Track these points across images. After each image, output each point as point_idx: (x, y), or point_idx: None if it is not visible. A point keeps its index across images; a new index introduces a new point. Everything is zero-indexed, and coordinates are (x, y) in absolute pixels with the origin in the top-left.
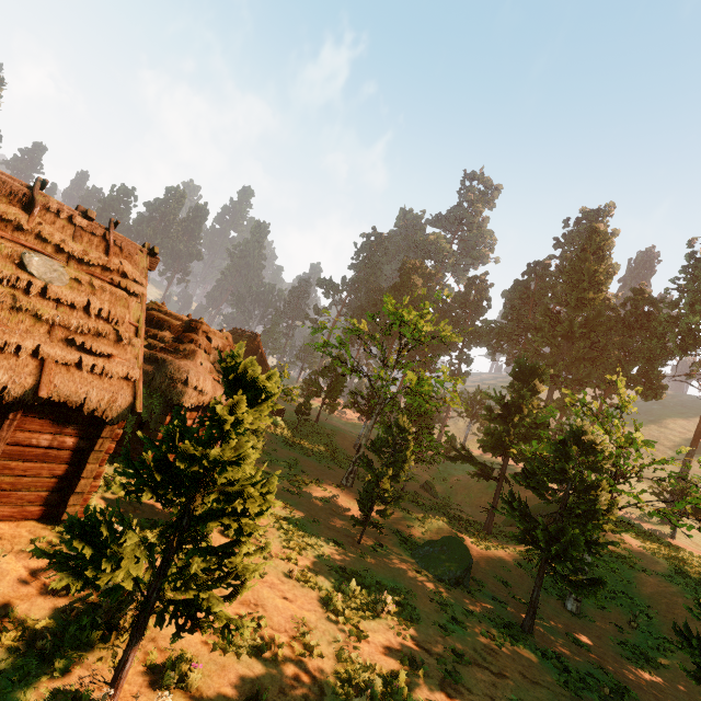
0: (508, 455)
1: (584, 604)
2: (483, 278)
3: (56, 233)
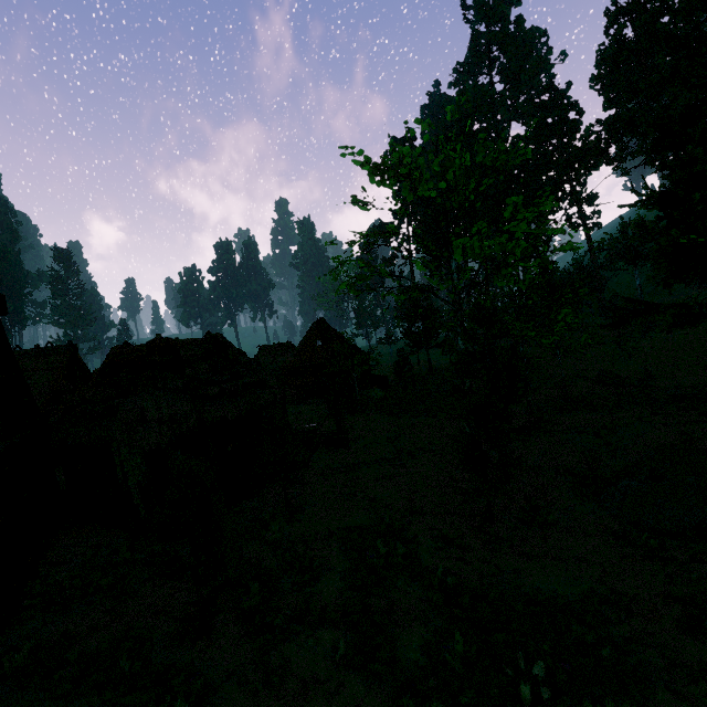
0: None
1: None
2: (551, 86)
3: None
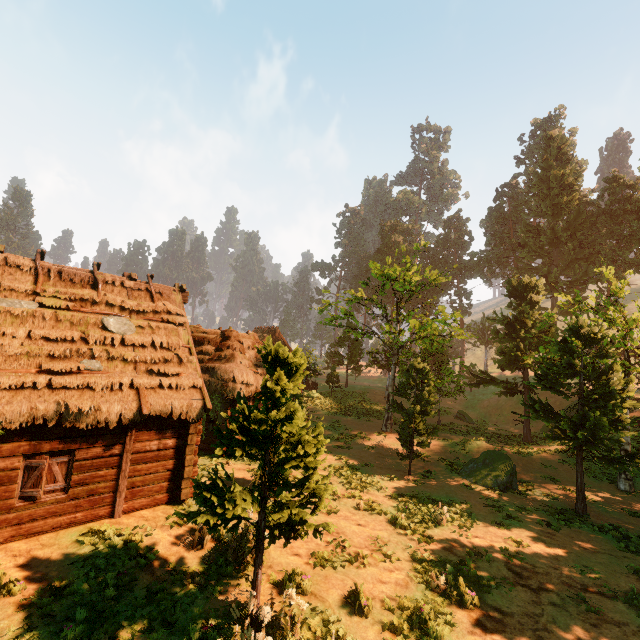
0: (526, 367)
1: (637, 482)
2: (458, 216)
3: (117, 298)
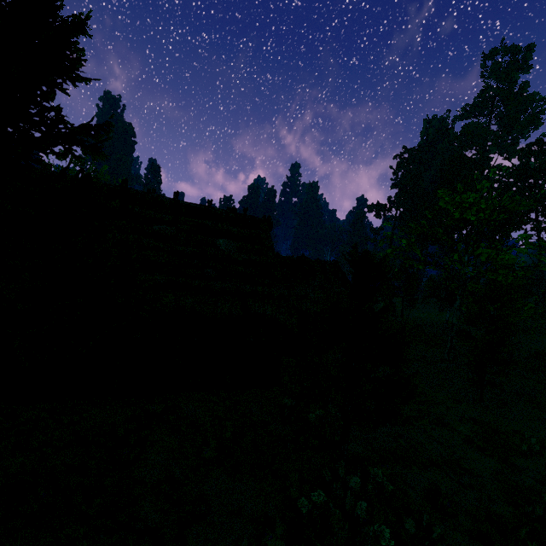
0: None
1: None
2: (540, 142)
3: (224, 226)
